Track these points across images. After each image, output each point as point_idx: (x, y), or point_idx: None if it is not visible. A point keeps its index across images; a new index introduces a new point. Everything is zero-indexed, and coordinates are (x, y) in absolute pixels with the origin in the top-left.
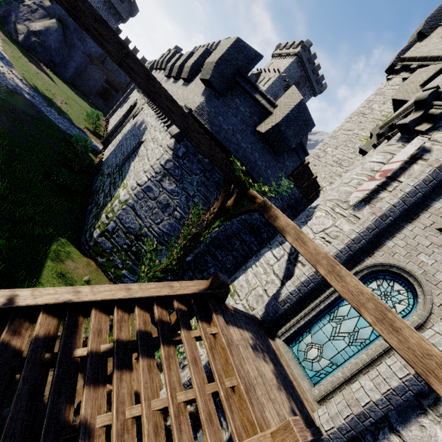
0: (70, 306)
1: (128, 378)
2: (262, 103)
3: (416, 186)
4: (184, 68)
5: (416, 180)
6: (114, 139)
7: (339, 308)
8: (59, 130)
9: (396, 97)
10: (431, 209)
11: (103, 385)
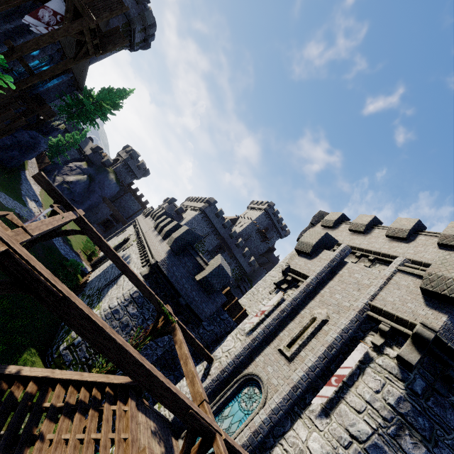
0: (46, 380)
1: (67, 422)
2: (200, 262)
3: (270, 322)
4: (163, 230)
5: (270, 318)
6: (103, 264)
7: (225, 410)
8: (59, 255)
9: (288, 262)
10: (278, 337)
11: (54, 422)
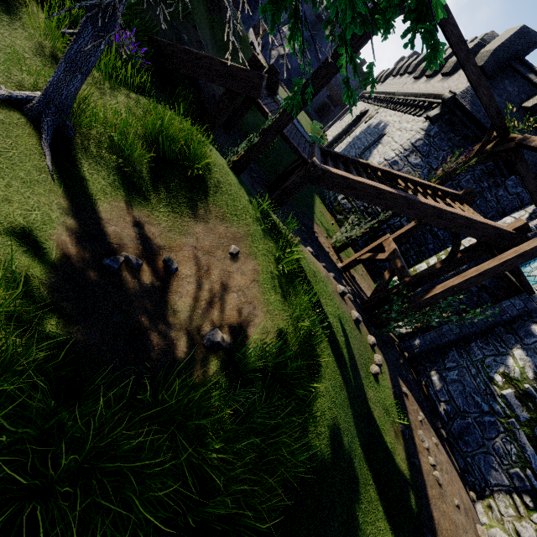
0: (388, 175)
1: None
2: (535, 81)
3: None
4: (446, 64)
5: None
6: (341, 143)
7: None
8: None
9: None
10: None
11: None
